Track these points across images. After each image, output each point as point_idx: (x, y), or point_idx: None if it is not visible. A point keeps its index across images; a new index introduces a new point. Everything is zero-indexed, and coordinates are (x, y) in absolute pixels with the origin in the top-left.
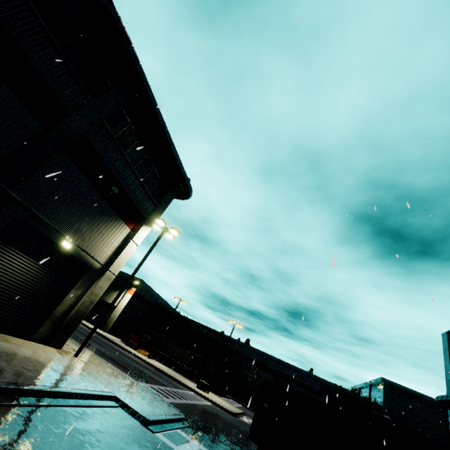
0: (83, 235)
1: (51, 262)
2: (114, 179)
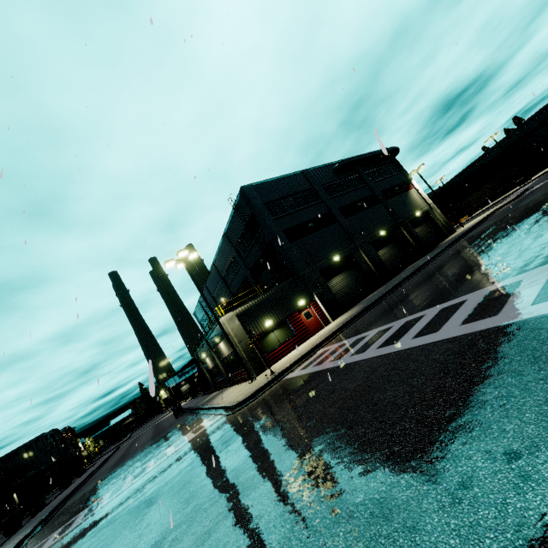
0: (414, 208)
1: (421, 221)
2: (392, 188)
